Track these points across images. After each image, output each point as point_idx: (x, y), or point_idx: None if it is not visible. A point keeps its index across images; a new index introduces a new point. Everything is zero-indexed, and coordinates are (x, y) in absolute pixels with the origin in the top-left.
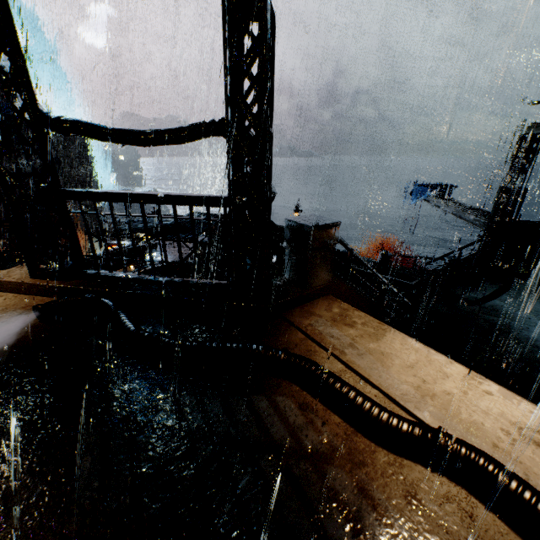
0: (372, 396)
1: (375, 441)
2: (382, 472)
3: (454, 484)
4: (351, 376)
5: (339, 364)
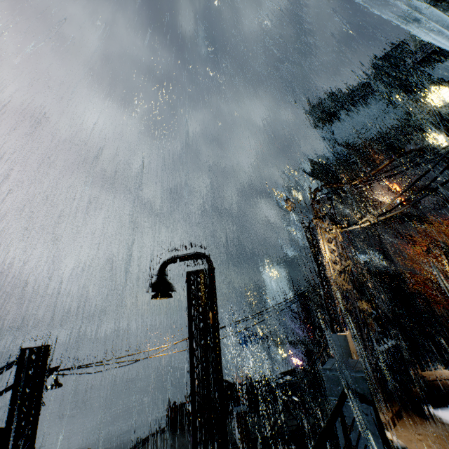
0: None
1: None
2: None
3: None
4: None
5: None
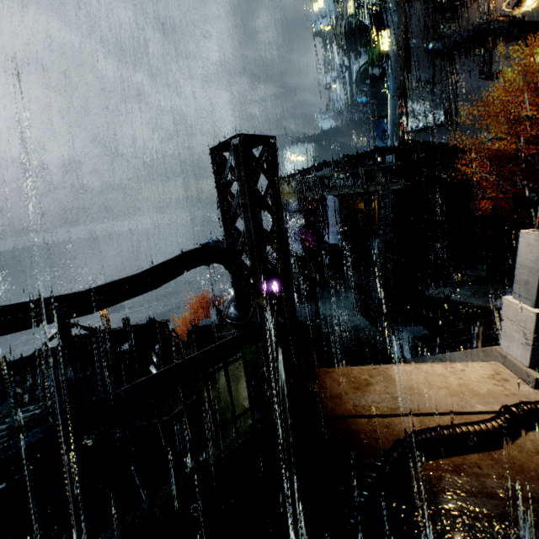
0: (453, 421)
1: (499, 447)
2: (528, 460)
3: (534, 431)
4: (429, 420)
5: (411, 418)
